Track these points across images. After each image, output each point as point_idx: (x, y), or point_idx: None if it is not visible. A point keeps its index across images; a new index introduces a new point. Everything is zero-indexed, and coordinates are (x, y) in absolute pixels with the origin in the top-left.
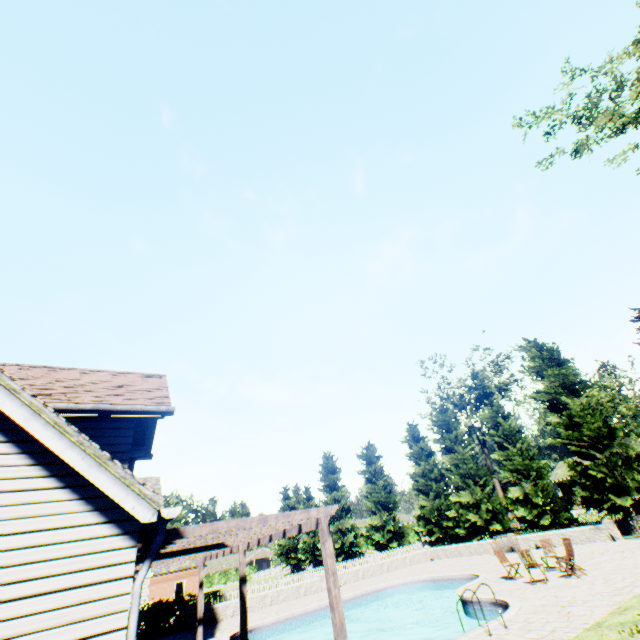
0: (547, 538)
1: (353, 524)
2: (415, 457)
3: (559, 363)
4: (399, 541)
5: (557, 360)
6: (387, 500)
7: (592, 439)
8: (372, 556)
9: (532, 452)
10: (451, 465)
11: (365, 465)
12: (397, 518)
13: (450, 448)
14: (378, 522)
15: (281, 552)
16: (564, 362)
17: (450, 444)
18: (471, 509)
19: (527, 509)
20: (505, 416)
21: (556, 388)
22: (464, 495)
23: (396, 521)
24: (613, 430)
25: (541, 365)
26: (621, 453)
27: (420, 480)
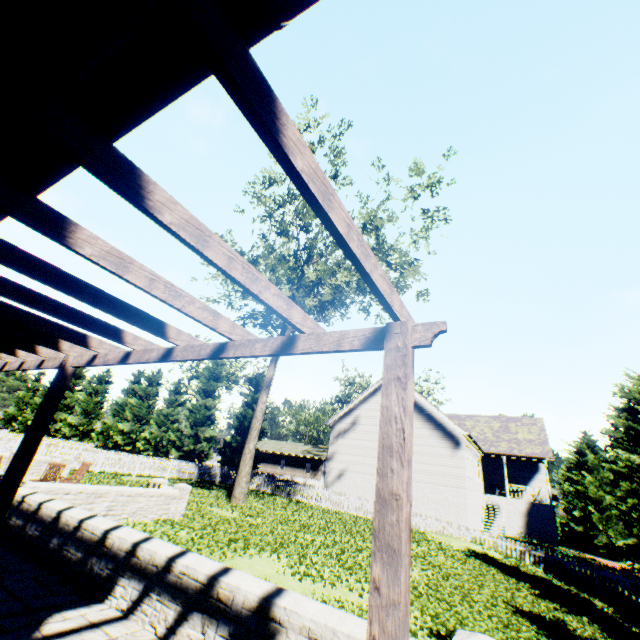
0: (87, 448)
1: (68, 418)
2: (127, 393)
3: (220, 378)
4: (83, 439)
5: (218, 376)
6: (94, 411)
7: (194, 422)
8: (45, 438)
9: (175, 417)
10: (134, 406)
11: (96, 383)
12: (92, 425)
13: (144, 396)
14: (78, 422)
15: (5, 418)
16: (222, 379)
17: (144, 394)
18: (126, 434)
19: (145, 444)
20: (181, 392)
21: (201, 389)
22: (126, 425)
23: (89, 426)
24: (207, 422)
25: (208, 374)
26: (200, 434)
27: (118, 407)
